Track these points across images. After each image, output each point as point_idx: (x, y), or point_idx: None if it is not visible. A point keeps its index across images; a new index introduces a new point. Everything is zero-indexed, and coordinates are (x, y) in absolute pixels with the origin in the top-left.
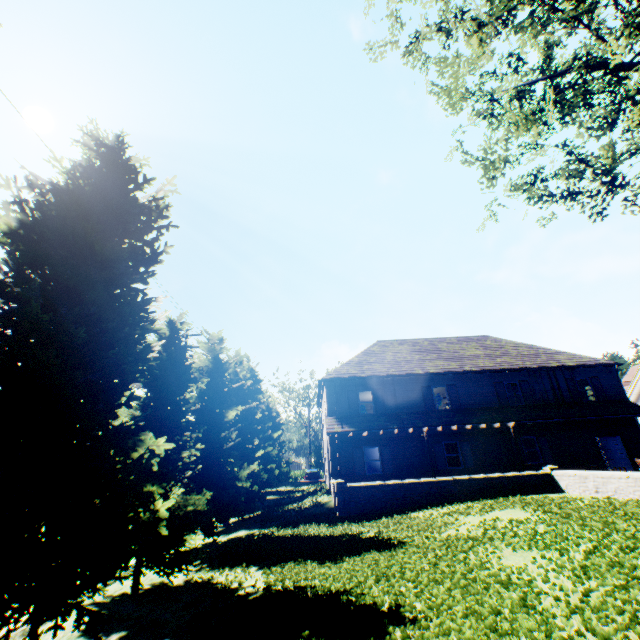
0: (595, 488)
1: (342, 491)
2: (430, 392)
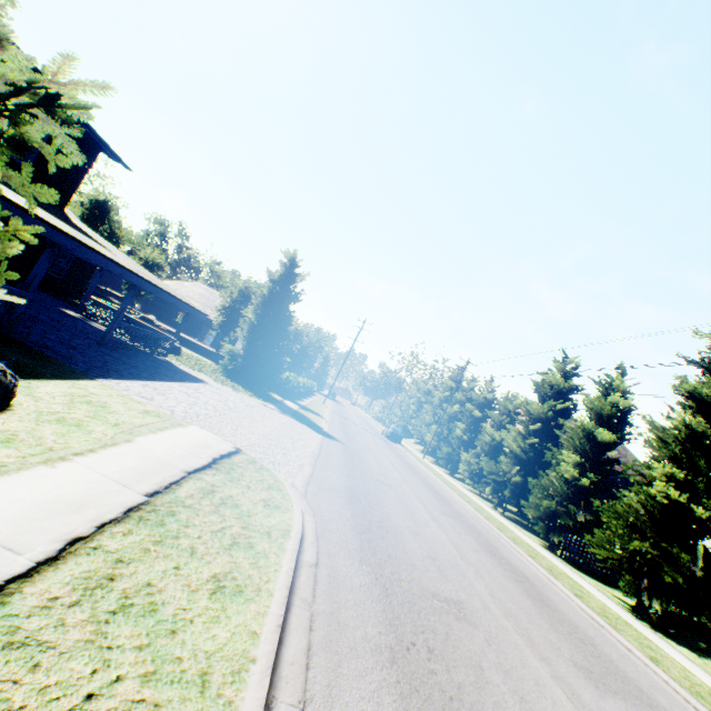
0: None
1: None
2: None
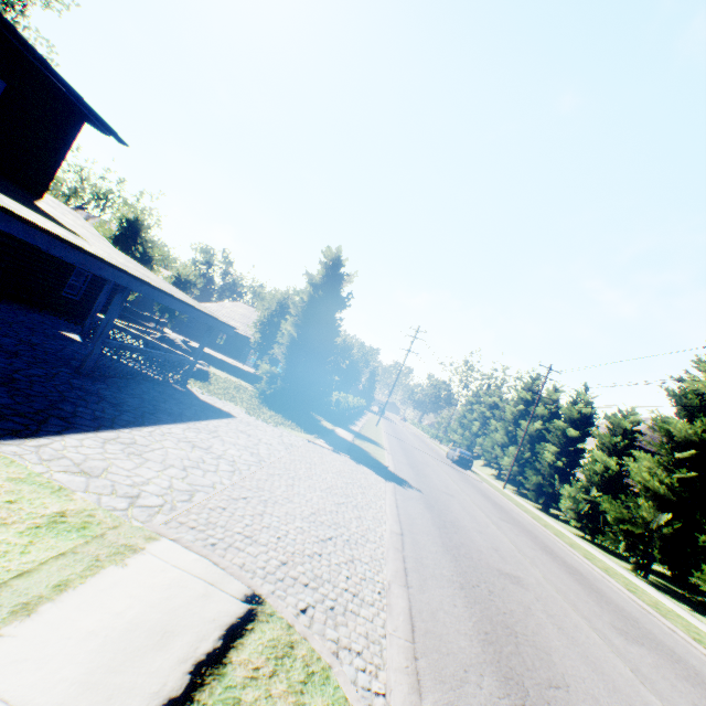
0: None
1: None
2: None
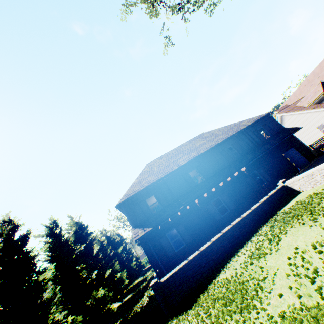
0: (323, 178)
1: (159, 290)
2: (189, 176)
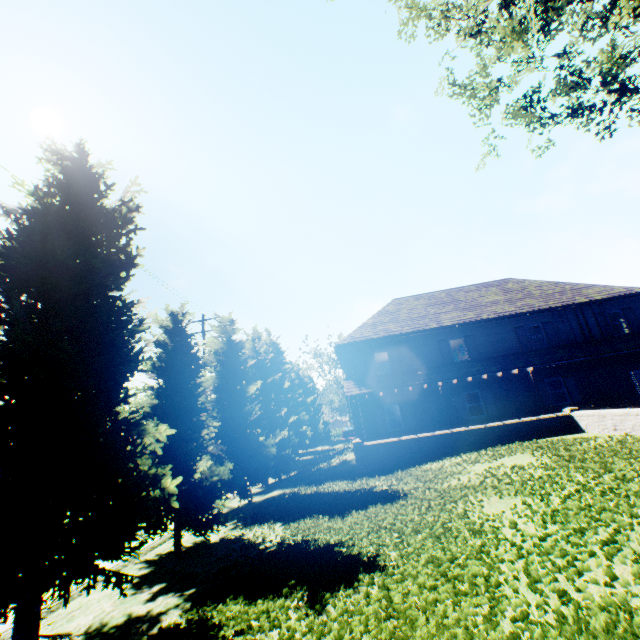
0: (613, 426)
1: (359, 450)
2: (447, 345)
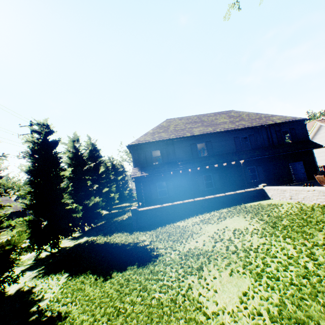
0: (290, 197)
1: (135, 214)
2: (195, 147)
